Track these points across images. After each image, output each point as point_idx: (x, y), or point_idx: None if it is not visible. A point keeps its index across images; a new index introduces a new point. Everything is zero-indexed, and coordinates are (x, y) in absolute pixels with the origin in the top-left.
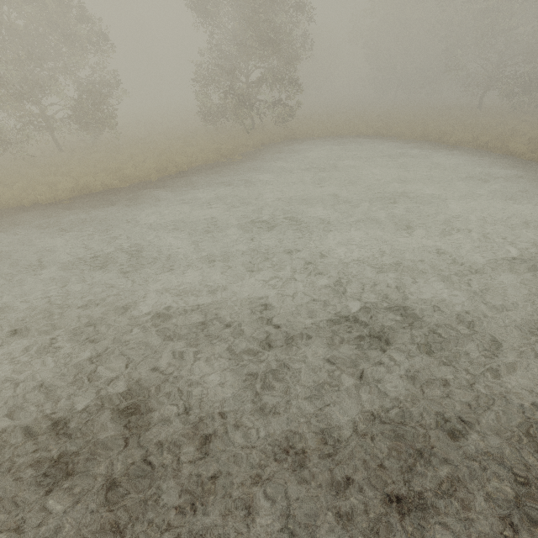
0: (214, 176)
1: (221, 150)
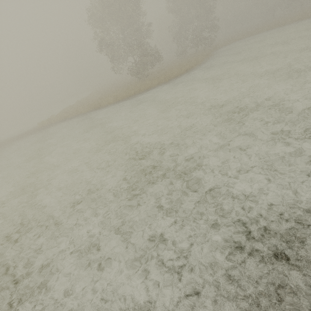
0: (218, 56)
1: (204, 55)
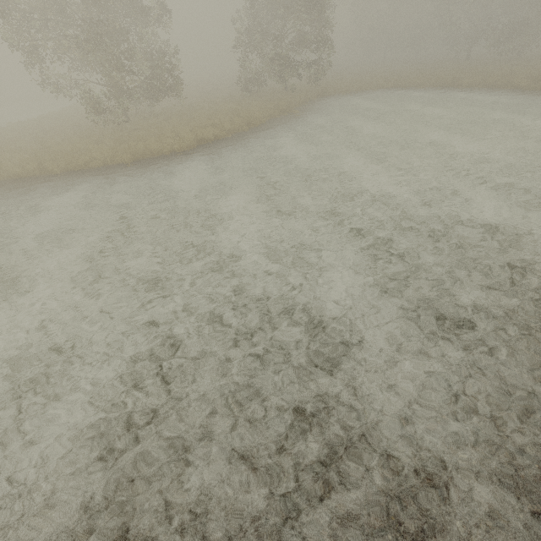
0: (294, 124)
1: (280, 106)
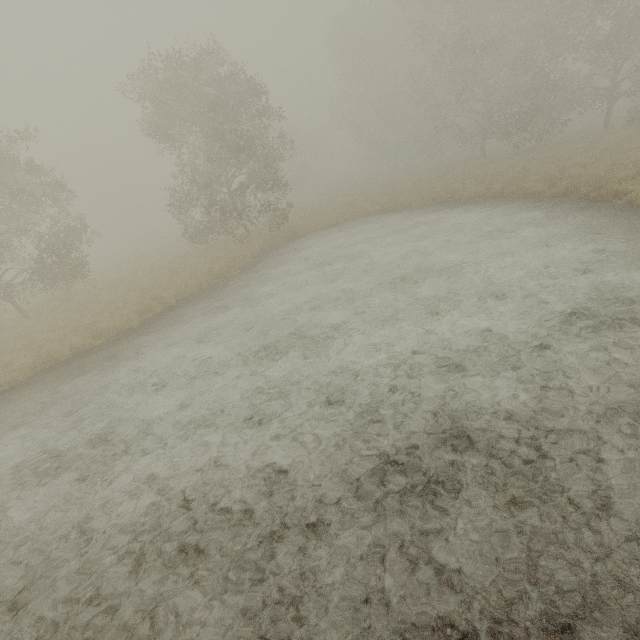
0: (208, 302)
1: (214, 269)
